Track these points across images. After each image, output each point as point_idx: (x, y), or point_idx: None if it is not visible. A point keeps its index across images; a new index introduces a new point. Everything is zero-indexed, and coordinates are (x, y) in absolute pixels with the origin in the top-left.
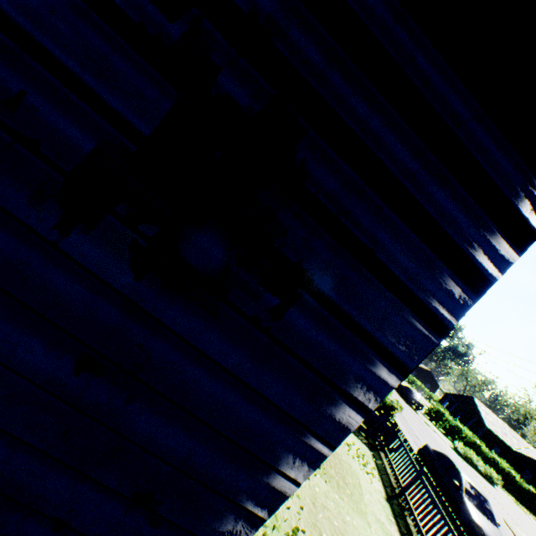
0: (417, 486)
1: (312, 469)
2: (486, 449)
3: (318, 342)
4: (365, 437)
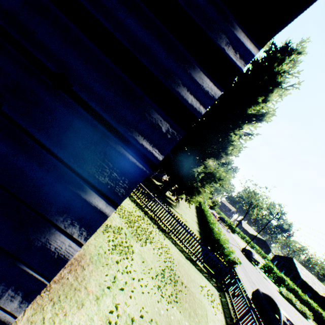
0: (247, 317)
1: (28, 301)
2: (301, 293)
3: (18, 168)
4: (215, 282)
